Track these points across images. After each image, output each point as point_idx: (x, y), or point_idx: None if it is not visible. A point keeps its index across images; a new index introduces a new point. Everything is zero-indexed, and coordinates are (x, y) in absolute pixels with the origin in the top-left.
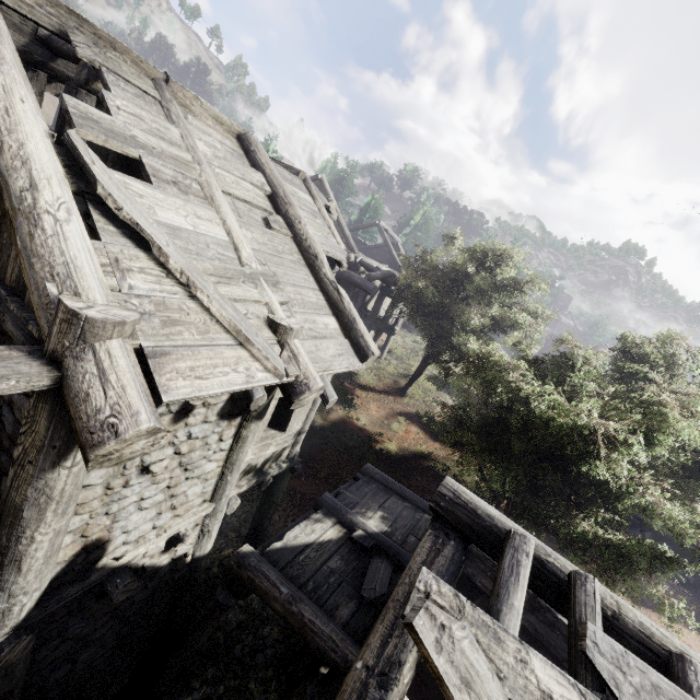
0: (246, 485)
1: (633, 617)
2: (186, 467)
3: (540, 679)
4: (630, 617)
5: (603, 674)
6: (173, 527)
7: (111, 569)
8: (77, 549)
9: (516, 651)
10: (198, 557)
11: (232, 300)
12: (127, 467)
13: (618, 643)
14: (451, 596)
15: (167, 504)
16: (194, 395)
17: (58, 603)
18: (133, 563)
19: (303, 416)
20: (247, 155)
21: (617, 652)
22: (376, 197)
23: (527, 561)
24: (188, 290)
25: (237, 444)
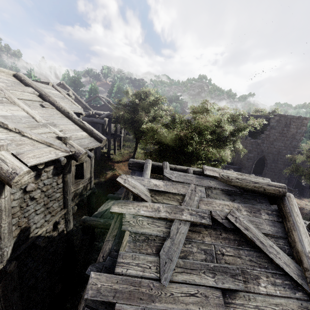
0: (76, 201)
1: (178, 167)
2: (48, 196)
3: (154, 183)
4: (178, 167)
5: (167, 176)
6: (53, 220)
7: (35, 237)
8: (19, 231)
9: (147, 180)
10: (69, 231)
11: (39, 134)
12: (25, 199)
13: (171, 170)
14: (130, 177)
15: (47, 211)
16: (38, 162)
17: (20, 251)
18: (43, 236)
19: (89, 171)
20: (21, 82)
21: (171, 172)
22: (93, 84)
23: (149, 164)
24: (20, 134)
25: (65, 184)
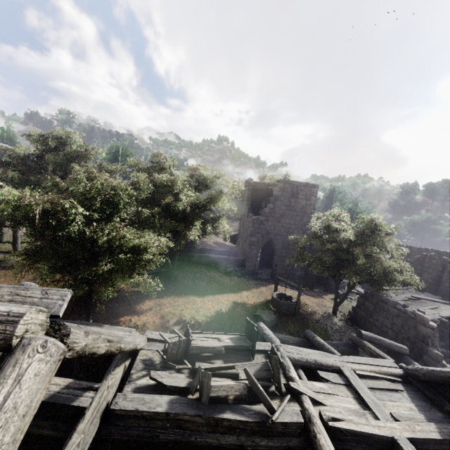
0: None
1: None
2: None
3: None
4: None
5: None
6: None
7: None
8: None
9: None
10: None
11: None
12: None
13: None
14: None
15: None
16: None
17: None
18: None
19: None
20: None
21: None
22: (5, 129)
23: None
24: None
25: None
